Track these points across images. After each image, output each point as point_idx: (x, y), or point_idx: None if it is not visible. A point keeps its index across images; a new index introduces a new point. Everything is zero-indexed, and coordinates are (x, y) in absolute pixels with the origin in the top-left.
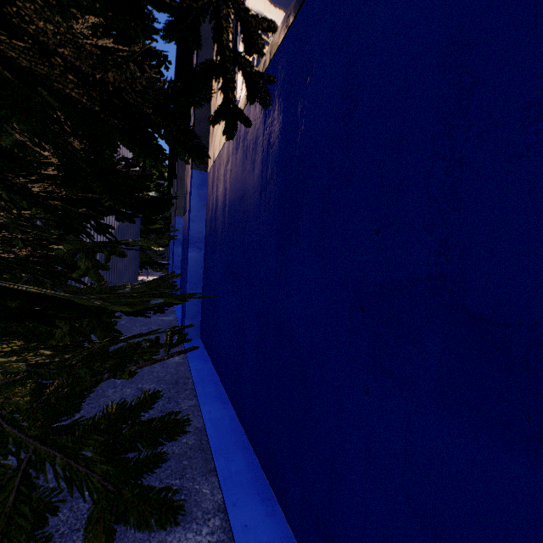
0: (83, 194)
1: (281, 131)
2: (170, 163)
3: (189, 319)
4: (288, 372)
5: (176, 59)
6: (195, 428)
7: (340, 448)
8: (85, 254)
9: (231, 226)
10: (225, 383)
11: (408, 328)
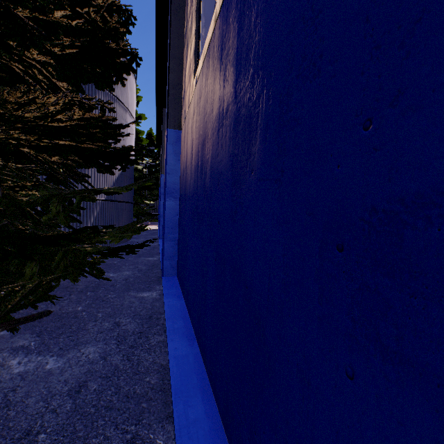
0: (49, 140)
1: (235, 56)
2: (157, 131)
3: (167, 259)
4: (244, 322)
5: (156, 37)
6: (160, 366)
7: (308, 442)
8: (58, 200)
9: (196, 172)
10: (192, 320)
11: (442, 282)
